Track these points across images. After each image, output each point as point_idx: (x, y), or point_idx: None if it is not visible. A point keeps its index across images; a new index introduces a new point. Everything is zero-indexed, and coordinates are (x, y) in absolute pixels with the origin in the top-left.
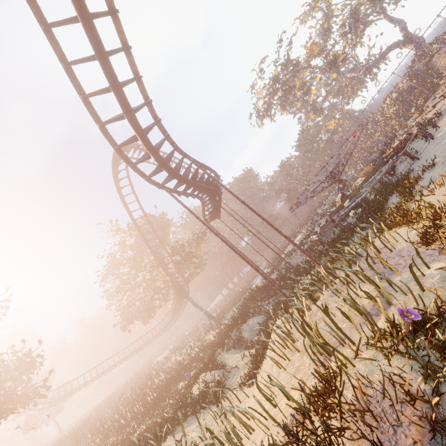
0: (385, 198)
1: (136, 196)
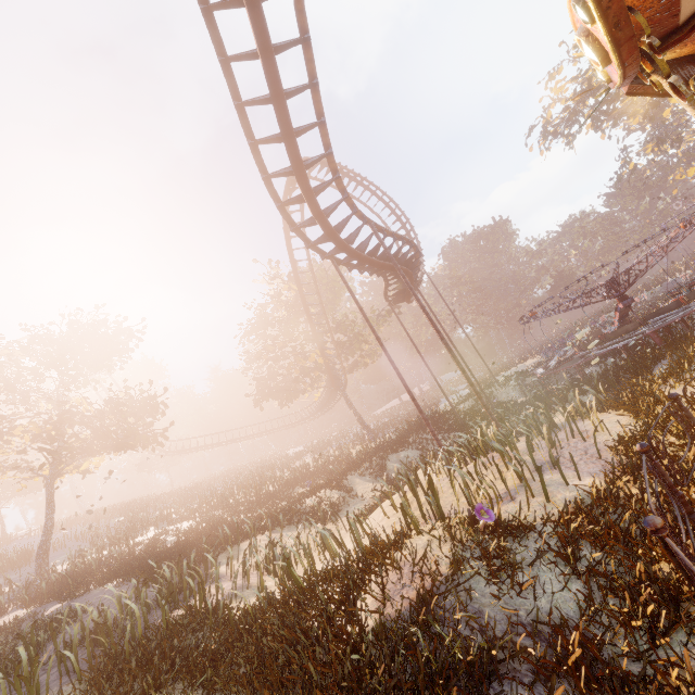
0: (658, 357)
1: None
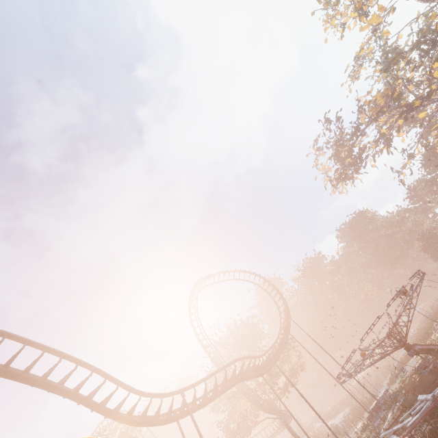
0: None
1: (206, 335)
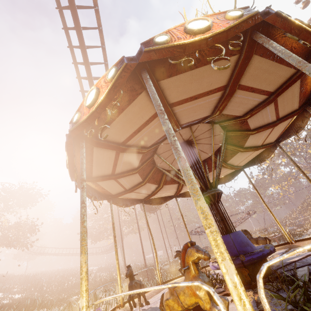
0: None
1: None
